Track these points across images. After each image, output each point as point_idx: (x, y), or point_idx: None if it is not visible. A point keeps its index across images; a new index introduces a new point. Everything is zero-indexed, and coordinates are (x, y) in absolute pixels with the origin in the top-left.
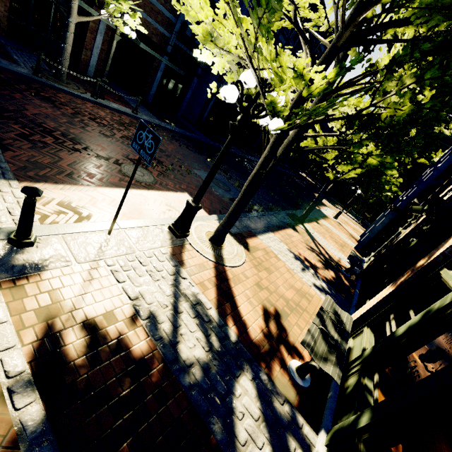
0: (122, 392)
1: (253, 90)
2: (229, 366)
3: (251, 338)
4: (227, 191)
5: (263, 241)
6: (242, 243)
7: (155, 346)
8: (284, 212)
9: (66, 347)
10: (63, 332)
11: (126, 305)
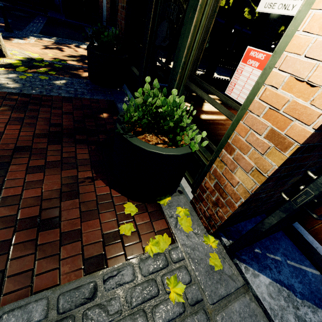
0: None
1: None
2: None
3: None
4: None
5: None
6: None
7: None
8: None
9: None
10: None
11: None
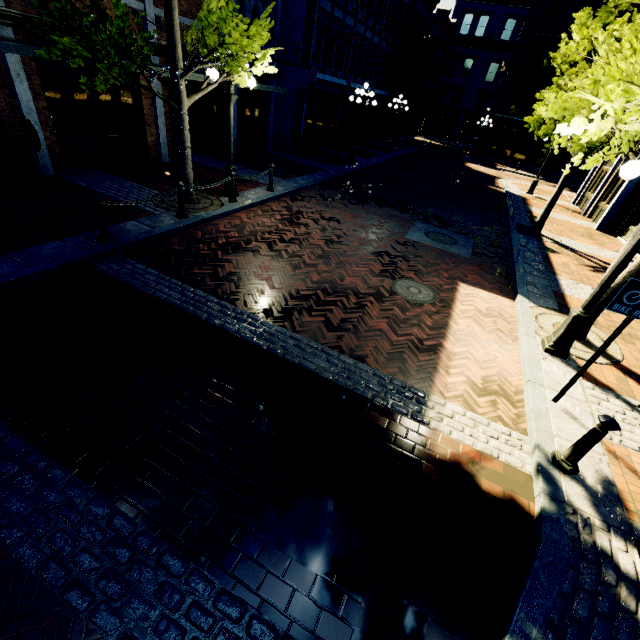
0: None
1: None
2: None
3: None
4: (456, 243)
5: (574, 296)
6: None
7: None
8: (515, 231)
9: None
10: None
11: None
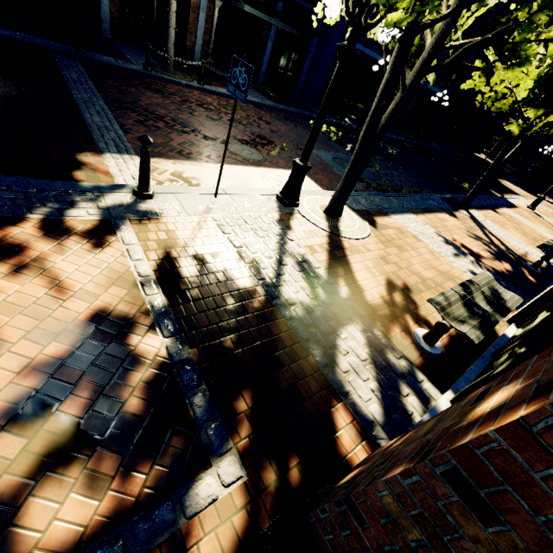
0: (226, 307)
1: None
2: (335, 315)
3: (366, 301)
4: None
5: (398, 221)
6: (367, 220)
7: (257, 284)
8: (437, 196)
9: (180, 268)
10: (177, 259)
11: (231, 251)
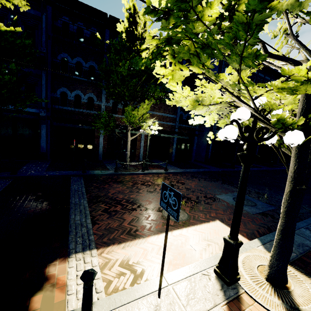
0: None
1: (246, 122)
2: None
3: None
4: (252, 206)
5: None
6: None
7: None
8: None
9: None
10: None
11: None
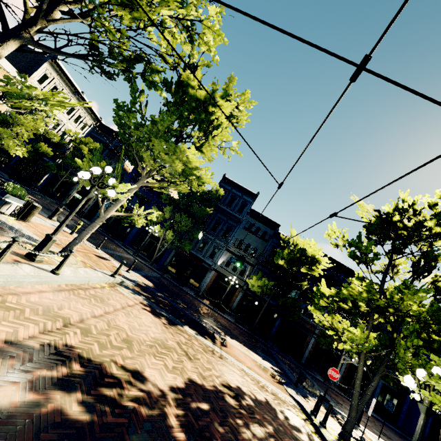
0: None
1: None
2: None
3: None
4: None
5: None
6: None
7: None
8: None
9: None
10: None
11: None
